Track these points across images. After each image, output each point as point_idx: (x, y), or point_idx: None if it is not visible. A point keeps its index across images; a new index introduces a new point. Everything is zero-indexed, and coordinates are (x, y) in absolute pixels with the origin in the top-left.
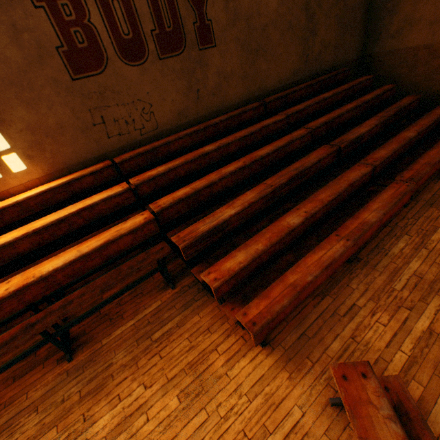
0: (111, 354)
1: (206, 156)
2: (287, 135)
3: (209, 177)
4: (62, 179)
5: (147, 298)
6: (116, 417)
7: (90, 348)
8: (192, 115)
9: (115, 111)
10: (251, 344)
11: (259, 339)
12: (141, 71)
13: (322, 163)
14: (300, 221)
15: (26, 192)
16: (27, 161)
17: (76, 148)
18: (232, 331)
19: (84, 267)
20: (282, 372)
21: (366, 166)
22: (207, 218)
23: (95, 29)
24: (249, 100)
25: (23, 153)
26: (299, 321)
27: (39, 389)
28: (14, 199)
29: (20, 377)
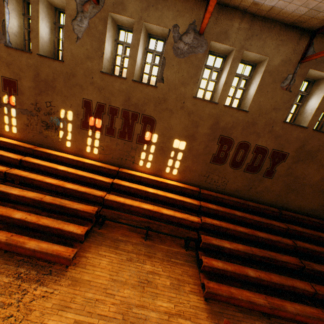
0: (156, 250)
1: (234, 215)
2: (280, 237)
3: (229, 224)
4: (182, 184)
5: (175, 244)
6: (151, 269)
7: (151, 242)
8: (241, 194)
9: (214, 176)
10: (201, 295)
11: (206, 295)
12: (233, 171)
13: (288, 264)
14: (253, 275)
15: (170, 180)
16: (178, 173)
17: (193, 178)
18: (197, 284)
19: (171, 219)
20: (205, 312)
21: (311, 287)
22: (218, 239)
23: (228, 154)
24: (274, 205)
25: (179, 171)
26: (223, 308)
27: (135, 240)
28: (166, 181)
29: (131, 231)
